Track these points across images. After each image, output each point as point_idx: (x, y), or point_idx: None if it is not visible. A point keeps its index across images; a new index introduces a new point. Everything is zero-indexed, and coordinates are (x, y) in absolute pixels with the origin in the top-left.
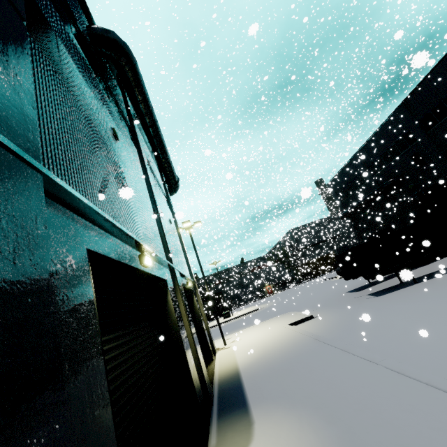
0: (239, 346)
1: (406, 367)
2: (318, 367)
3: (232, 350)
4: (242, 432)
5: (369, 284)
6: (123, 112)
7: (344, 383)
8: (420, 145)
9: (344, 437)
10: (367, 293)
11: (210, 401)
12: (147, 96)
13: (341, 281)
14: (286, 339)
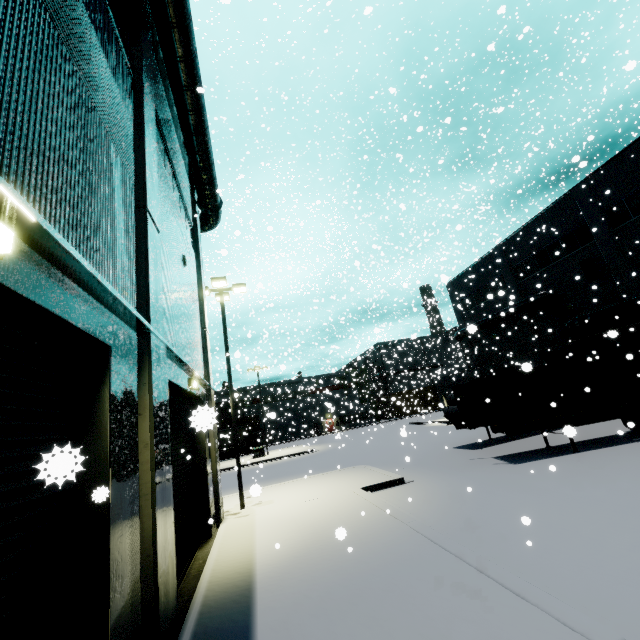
0: (267, 517)
1: None
2: (440, 620)
3: (251, 522)
4: None
5: (491, 441)
6: None
7: None
8: (597, 248)
9: None
10: (491, 455)
11: None
12: None
13: (440, 429)
14: (357, 518)
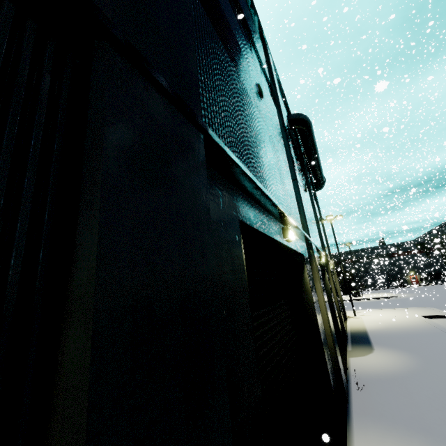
0: (368, 319)
1: None
2: (429, 341)
3: (361, 320)
4: (366, 350)
5: None
6: (299, 156)
7: (441, 350)
8: None
9: (424, 362)
10: None
11: (346, 337)
12: (314, 138)
13: None
14: (412, 323)
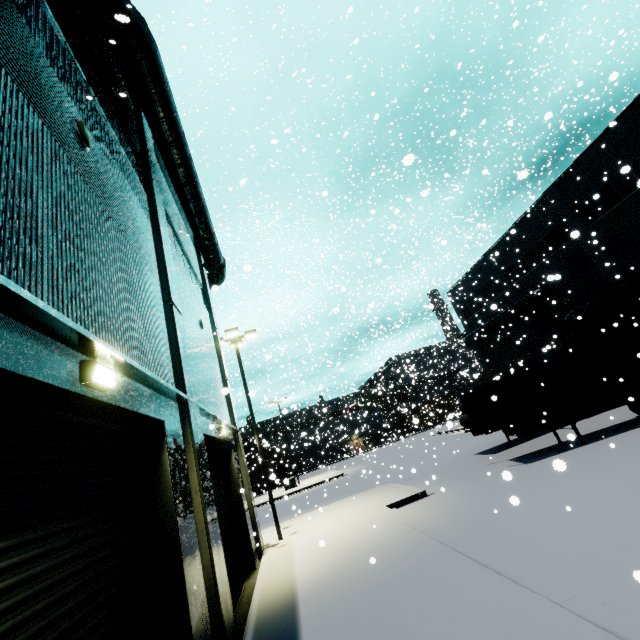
0: (303, 544)
1: (629, 622)
2: (443, 604)
3: (290, 550)
4: None
5: (509, 443)
6: (127, 130)
7: None
8: (580, 243)
9: None
10: (508, 457)
11: None
12: (175, 112)
13: (464, 436)
14: (382, 534)
